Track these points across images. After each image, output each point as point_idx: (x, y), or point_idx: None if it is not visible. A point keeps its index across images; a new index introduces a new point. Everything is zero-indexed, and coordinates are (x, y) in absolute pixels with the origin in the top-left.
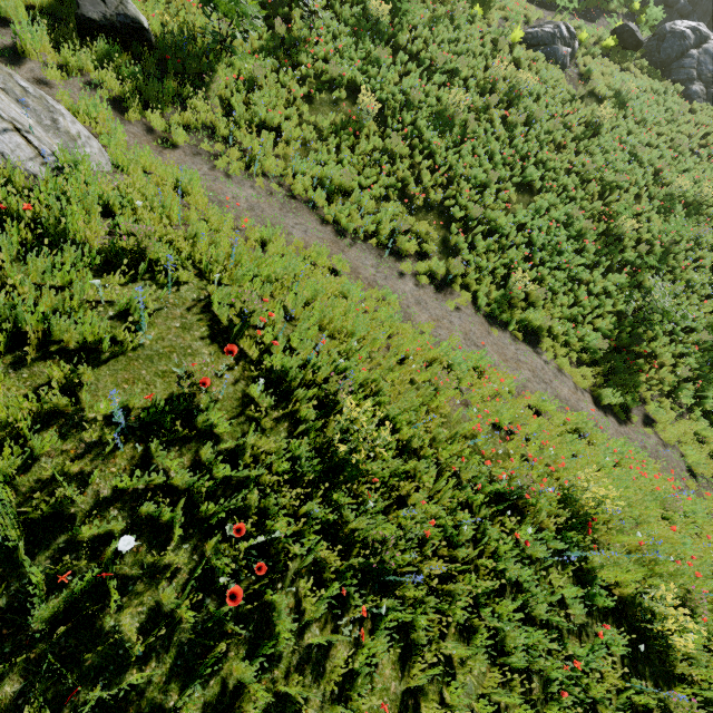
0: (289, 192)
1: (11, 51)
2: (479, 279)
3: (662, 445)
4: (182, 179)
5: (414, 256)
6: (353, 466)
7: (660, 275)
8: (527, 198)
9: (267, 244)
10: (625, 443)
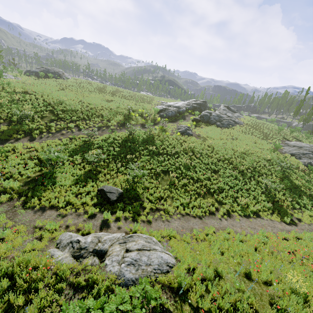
0: (181, 214)
1: (104, 223)
2: (232, 206)
3: (309, 225)
4: (173, 233)
5: (215, 210)
6: (304, 293)
7: (258, 175)
8: (218, 174)
9: (199, 237)
10: (308, 233)
